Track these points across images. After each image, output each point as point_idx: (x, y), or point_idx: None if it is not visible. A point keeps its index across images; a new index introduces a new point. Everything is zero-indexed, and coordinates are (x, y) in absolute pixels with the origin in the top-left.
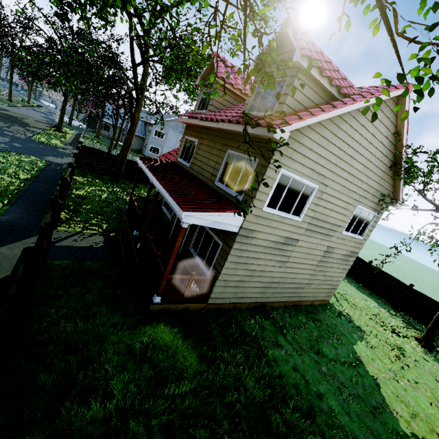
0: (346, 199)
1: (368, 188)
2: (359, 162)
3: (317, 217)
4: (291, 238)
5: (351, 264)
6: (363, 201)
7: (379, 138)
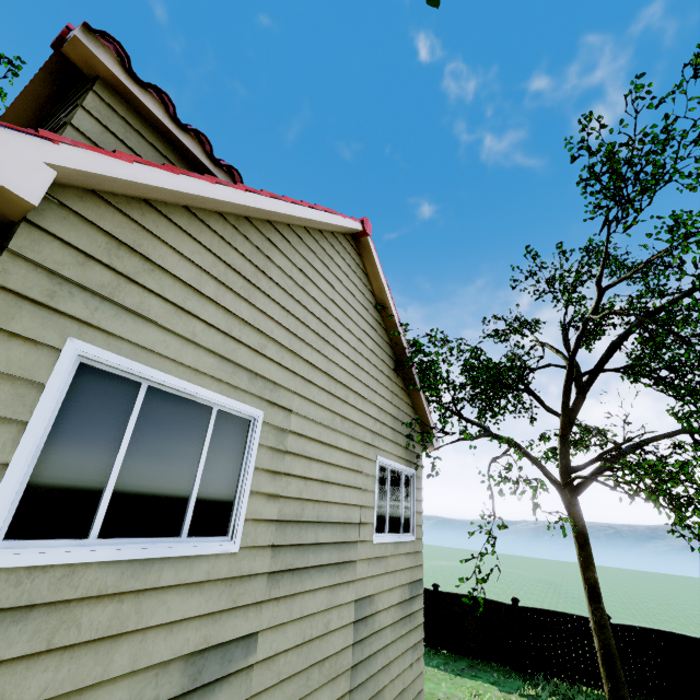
0: (348, 446)
1: (379, 415)
2: (340, 352)
3: (295, 516)
4: (221, 643)
5: (422, 620)
6: (381, 445)
7: (358, 309)
